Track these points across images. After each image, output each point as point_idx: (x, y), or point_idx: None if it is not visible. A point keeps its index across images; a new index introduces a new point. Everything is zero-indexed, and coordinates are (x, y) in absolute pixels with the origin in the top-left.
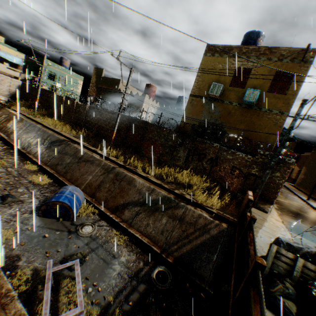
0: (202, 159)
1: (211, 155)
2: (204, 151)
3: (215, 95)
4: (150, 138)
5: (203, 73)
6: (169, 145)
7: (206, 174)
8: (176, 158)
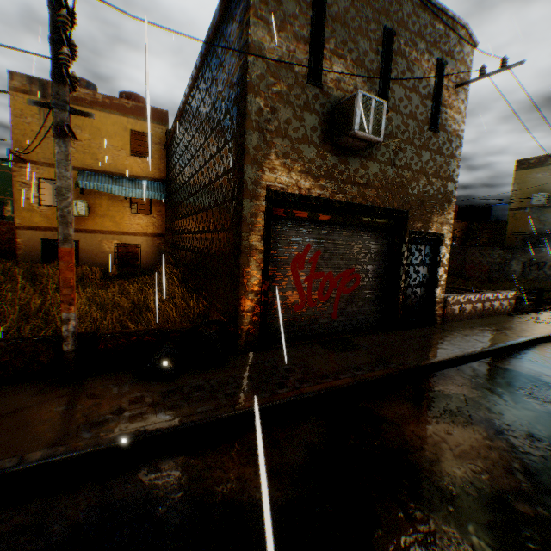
0: (540, 268)
1: (550, 261)
2: (541, 259)
3: (539, 204)
4: (471, 261)
5: (518, 186)
6: (496, 263)
7: (550, 281)
8: (507, 273)
